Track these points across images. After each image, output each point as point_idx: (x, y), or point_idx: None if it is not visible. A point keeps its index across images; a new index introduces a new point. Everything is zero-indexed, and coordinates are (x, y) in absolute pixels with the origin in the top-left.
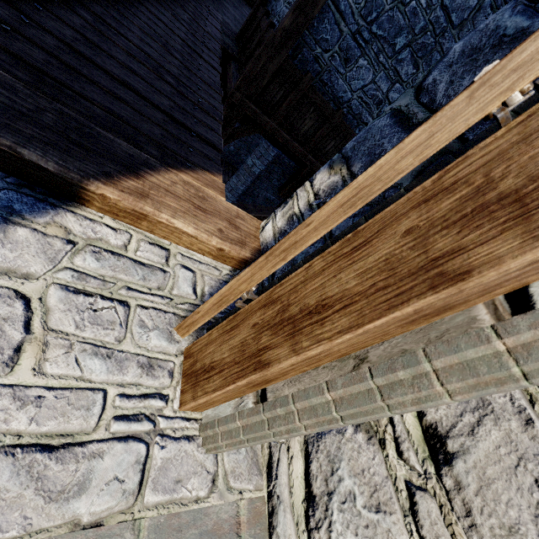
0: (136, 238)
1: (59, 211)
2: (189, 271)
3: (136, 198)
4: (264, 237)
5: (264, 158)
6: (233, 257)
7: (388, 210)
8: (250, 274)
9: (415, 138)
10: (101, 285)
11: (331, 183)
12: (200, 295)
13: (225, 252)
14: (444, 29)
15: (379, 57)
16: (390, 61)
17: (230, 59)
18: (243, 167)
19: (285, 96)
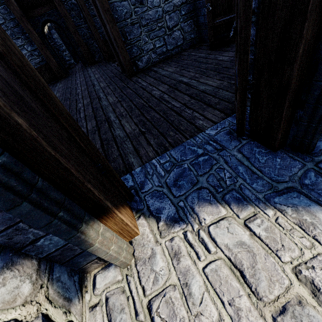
0: None
1: None
2: None
3: None
4: None
5: None
6: None
7: None
8: None
9: None
10: None
11: None
12: None
13: None
14: None
15: None
16: None
17: None
18: None
19: None
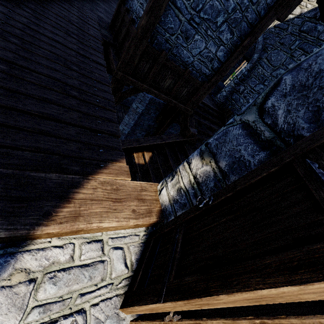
0: (77, 245)
1: (17, 257)
2: (119, 250)
3: (72, 222)
4: (162, 199)
5: (143, 102)
6: (145, 224)
7: (294, 323)
8: (172, 306)
9: (319, 288)
10: (61, 305)
11: (204, 171)
12: (130, 266)
13: (139, 224)
14: (247, 7)
15: (207, 32)
16: (215, 33)
17: (109, 45)
18: (131, 109)
19: (151, 68)
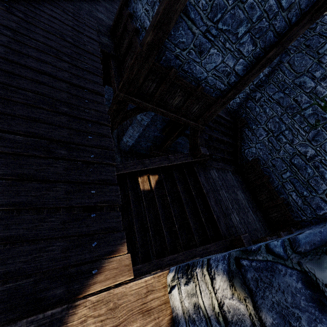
0: None
1: None
2: None
3: None
4: (173, 302)
5: (149, 115)
6: None
7: None
8: None
9: None
10: None
11: (236, 308)
12: None
13: None
14: (276, 14)
15: (225, 45)
16: (234, 46)
17: (109, 57)
18: (135, 121)
19: (158, 86)
